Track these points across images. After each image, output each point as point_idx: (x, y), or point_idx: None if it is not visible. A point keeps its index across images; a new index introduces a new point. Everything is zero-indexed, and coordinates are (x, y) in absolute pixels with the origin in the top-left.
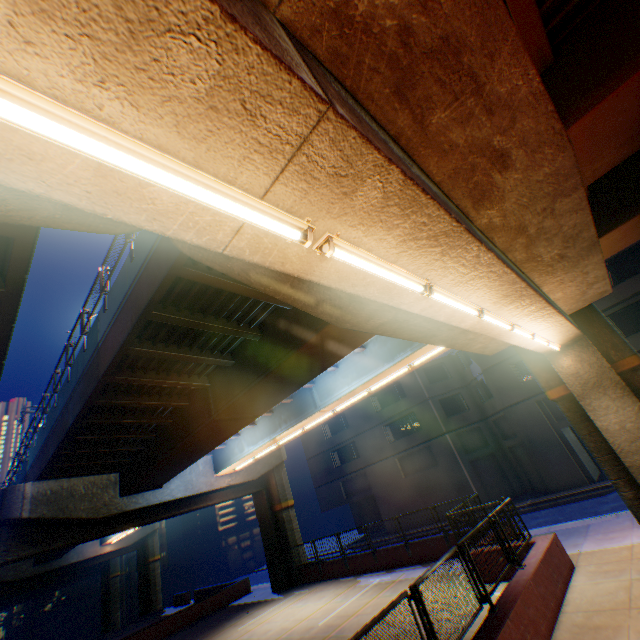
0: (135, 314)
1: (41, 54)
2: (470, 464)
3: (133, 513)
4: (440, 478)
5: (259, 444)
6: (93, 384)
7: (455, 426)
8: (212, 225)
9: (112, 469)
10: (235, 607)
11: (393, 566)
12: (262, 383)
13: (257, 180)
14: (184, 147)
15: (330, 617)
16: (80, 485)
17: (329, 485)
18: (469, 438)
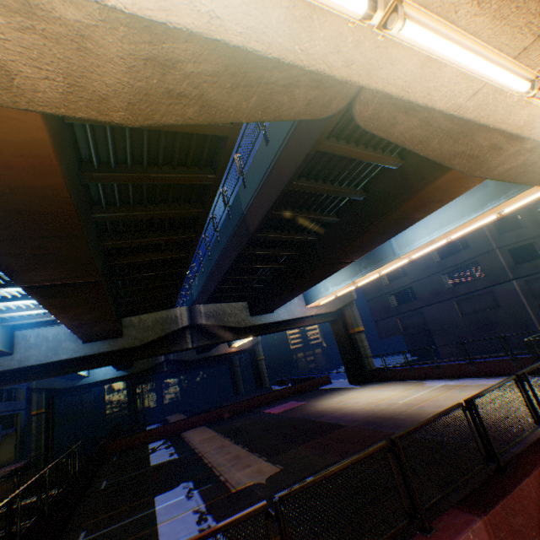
0: (278, 186)
1: None
2: (537, 308)
3: (257, 327)
4: (500, 318)
5: (341, 285)
6: (243, 241)
7: (524, 274)
8: (460, 92)
9: (242, 300)
10: (324, 389)
11: (455, 377)
12: (366, 234)
13: (521, 42)
14: (487, 28)
15: (407, 400)
16: (227, 308)
17: (386, 320)
18: (539, 285)
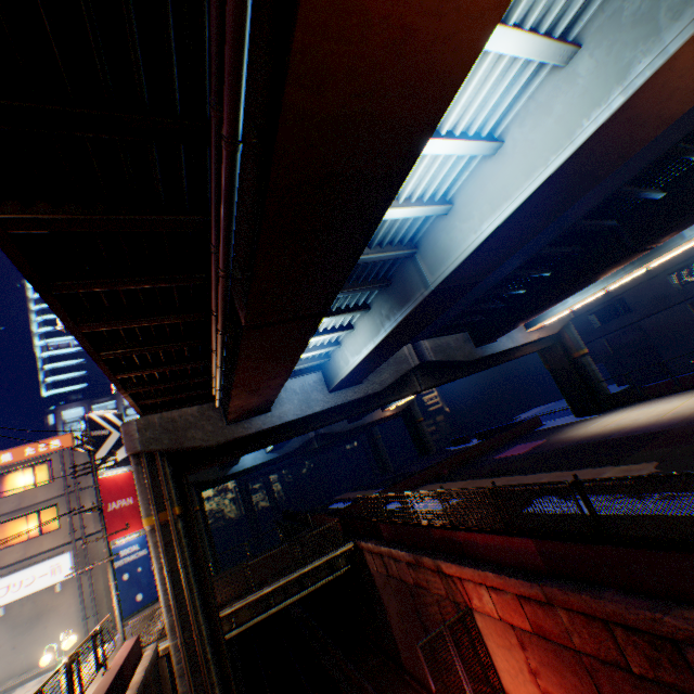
0: (648, 154)
1: None
2: None
3: (477, 362)
4: None
5: (589, 293)
6: (548, 237)
7: None
8: None
9: (462, 330)
10: (547, 429)
11: None
12: None
13: None
14: None
15: None
16: (450, 341)
17: (588, 346)
18: None
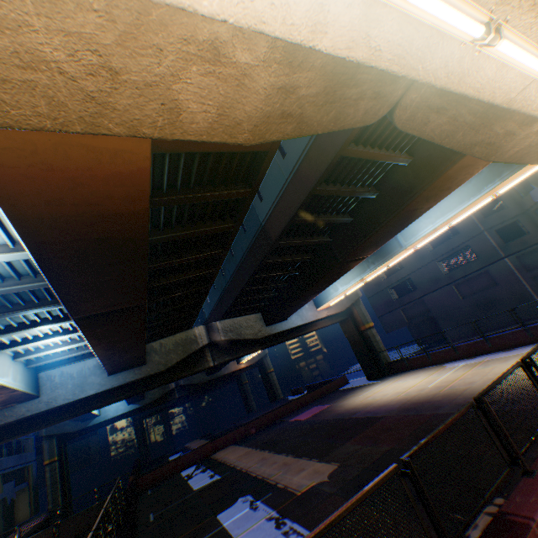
0: (301, 194)
1: (532, 10)
2: (532, 280)
3: (273, 336)
4: (499, 295)
5: (351, 283)
6: (264, 250)
7: (514, 250)
8: (514, 88)
9: (256, 311)
10: (344, 390)
11: (473, 355)
12: (382, 228)
13: None
14: None
15: (435, 383)
16: (242, 321)
17: (390, 314)
18: (529, 259)
